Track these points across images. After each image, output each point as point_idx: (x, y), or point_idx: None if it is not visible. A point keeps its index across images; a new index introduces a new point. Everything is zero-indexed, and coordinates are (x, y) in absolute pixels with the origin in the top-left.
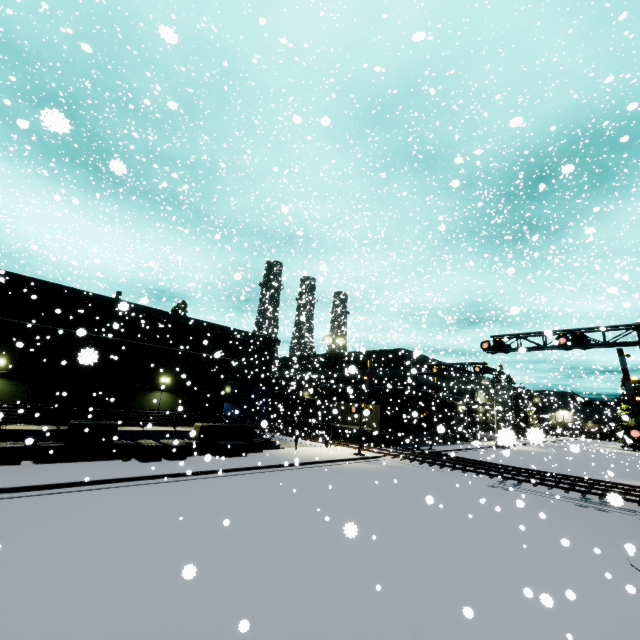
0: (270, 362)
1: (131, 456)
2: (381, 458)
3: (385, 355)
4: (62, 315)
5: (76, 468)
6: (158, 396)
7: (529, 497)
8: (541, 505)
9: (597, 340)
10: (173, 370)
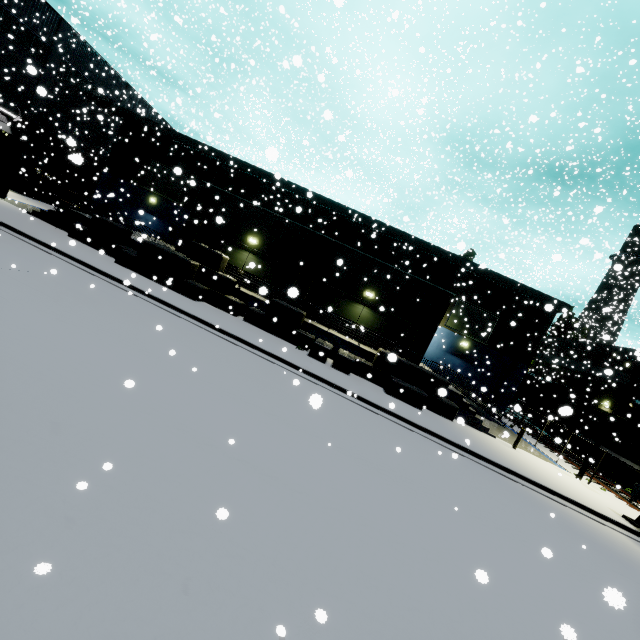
0: (541, 331)
1: (307, 348)
2: None
3: None
4: (328, 228)
5: (256, 332)
6: (359, 309)
7: None
8: None
9: None
10: (380, 287)
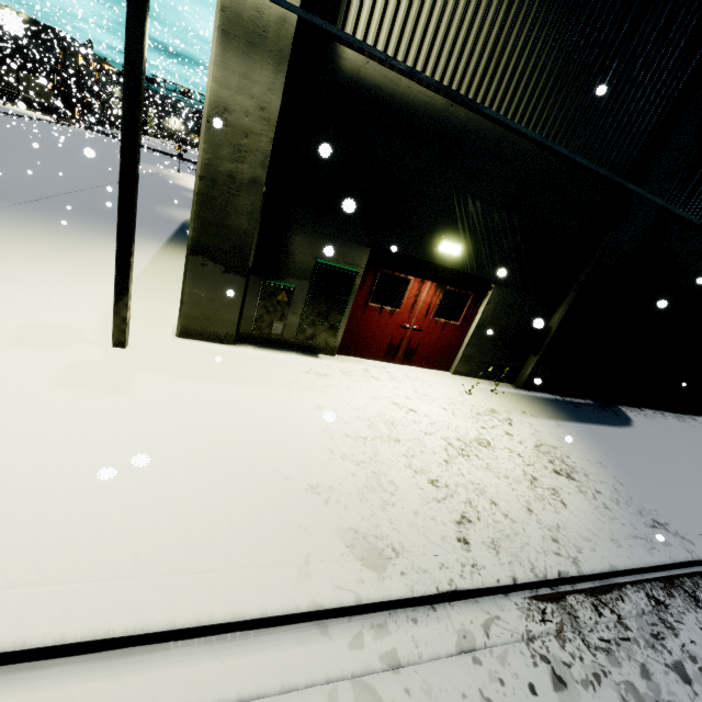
0: None
1: None
2: (72, 127)
3: (44, 30)
4: None
5: None
6: None
7: (159, 156)
8: (163, 158)
9: (195, 98)
10: None
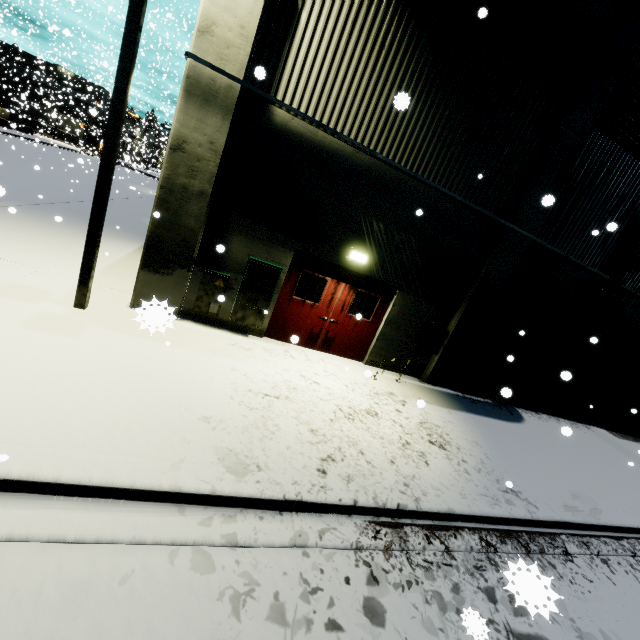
0: None
1: None
2: (94, 156)
3: (86, 84)
4: None
5: None
6: None
7: None
8: None
9: None
10: None
